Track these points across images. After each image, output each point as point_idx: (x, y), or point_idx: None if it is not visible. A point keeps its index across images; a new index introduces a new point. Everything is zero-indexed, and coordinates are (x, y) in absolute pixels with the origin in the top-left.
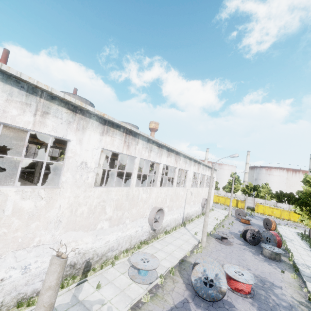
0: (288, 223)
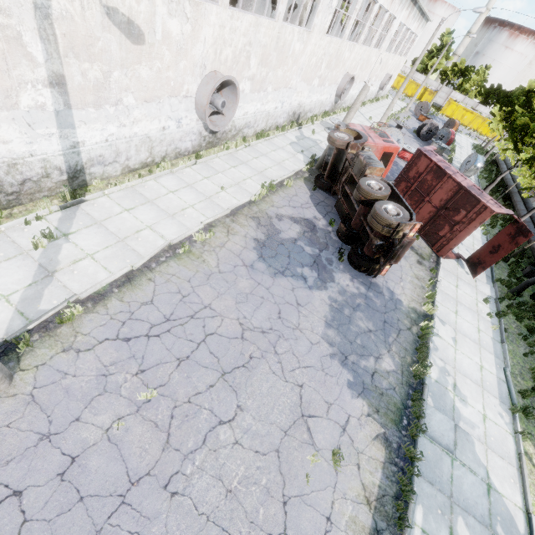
0: (472, 134)
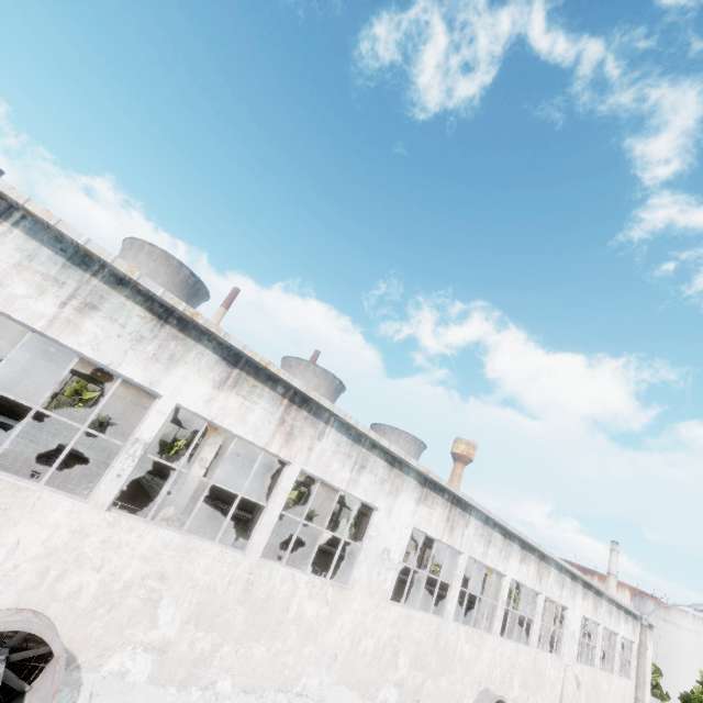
0: None
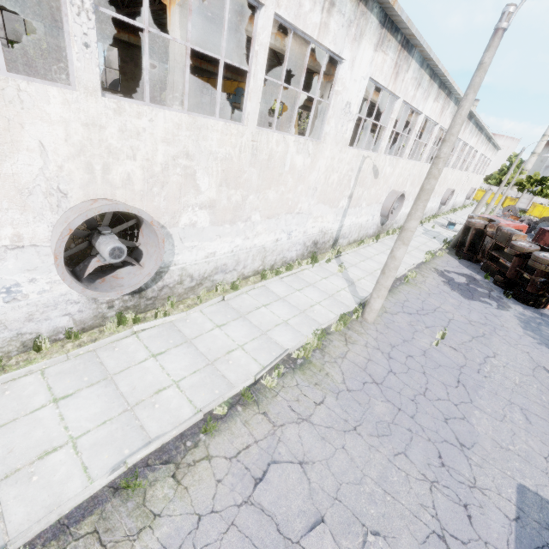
0: None
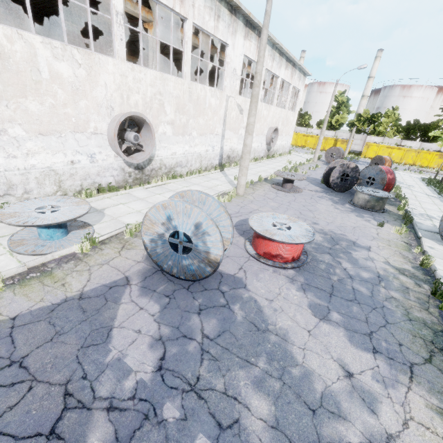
0: (411, 168)
